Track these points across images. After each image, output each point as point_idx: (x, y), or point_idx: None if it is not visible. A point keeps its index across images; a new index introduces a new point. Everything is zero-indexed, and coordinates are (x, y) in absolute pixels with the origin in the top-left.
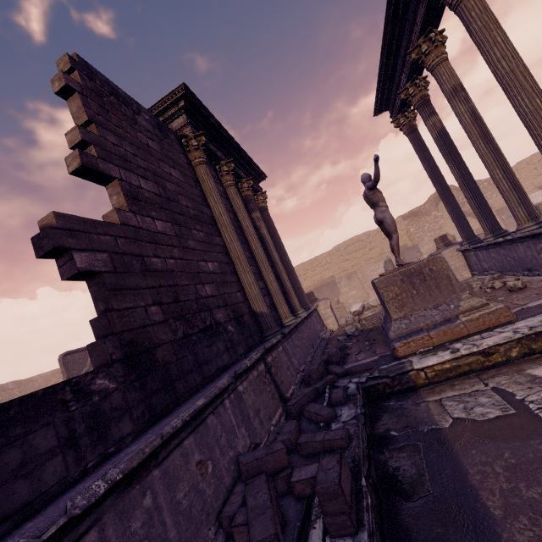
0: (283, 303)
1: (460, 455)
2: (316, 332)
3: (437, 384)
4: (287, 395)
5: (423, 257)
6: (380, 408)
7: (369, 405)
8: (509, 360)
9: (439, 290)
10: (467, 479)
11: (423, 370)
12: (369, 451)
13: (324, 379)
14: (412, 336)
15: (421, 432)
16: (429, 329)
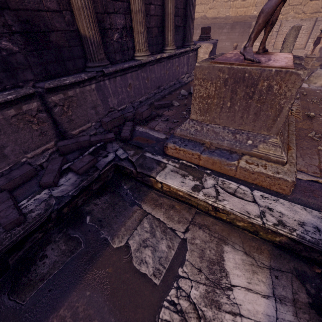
0: (140, 32)
1: (80, 286)
2: (176, 74)
3: (167, 196)
4: (72, 132)
5: (291, 58)
6: (115, 185)
7: (116, 175)
8: (231, 223)
9: (256, 118)
10: (49, 316)
11: (161, 184)
12: (23, 242)
13: (104, 136)
14: (186, 147)
15: (98, 235)
16: (207, 150)
